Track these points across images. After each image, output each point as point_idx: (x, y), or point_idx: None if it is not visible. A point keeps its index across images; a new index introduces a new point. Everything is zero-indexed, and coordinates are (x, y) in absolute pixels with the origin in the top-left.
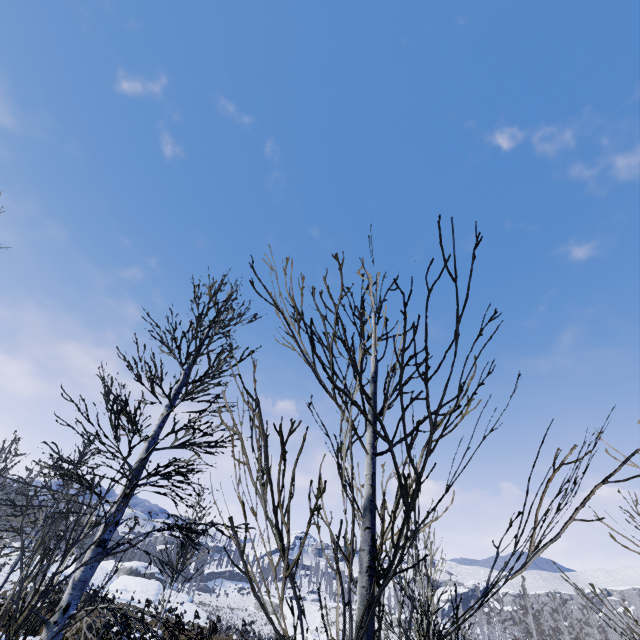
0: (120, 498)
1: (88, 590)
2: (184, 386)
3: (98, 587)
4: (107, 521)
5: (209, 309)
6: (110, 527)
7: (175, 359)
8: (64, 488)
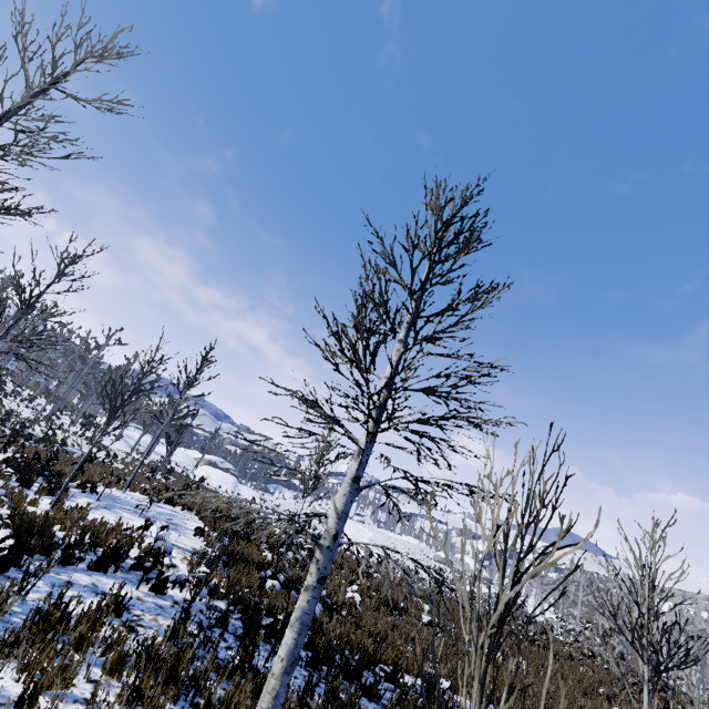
0: (368, 436)
1: (178, 470)
2: (414, 320)
3: (188, 470)
4: (362, 459)
5: (450, 225)
6: (363, 465)
7: (399, 284)
8: (189, 388)
